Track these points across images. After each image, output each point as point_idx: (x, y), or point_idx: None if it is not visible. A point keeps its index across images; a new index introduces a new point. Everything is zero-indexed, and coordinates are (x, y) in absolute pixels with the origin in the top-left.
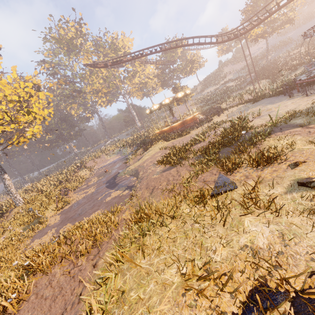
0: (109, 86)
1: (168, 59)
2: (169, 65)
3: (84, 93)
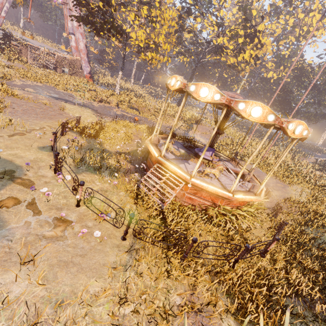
0: None
1: None
2: None
3: None
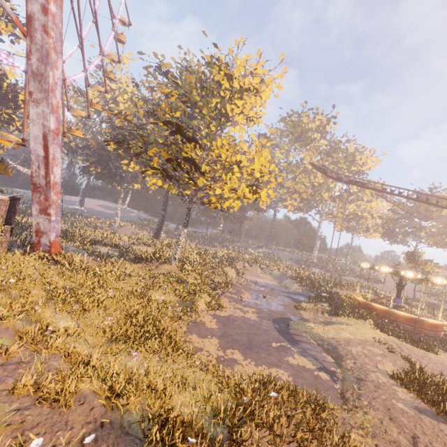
0: (313, 194)
1: (419, 210)
2: (417, 218)
3: (281, 185)
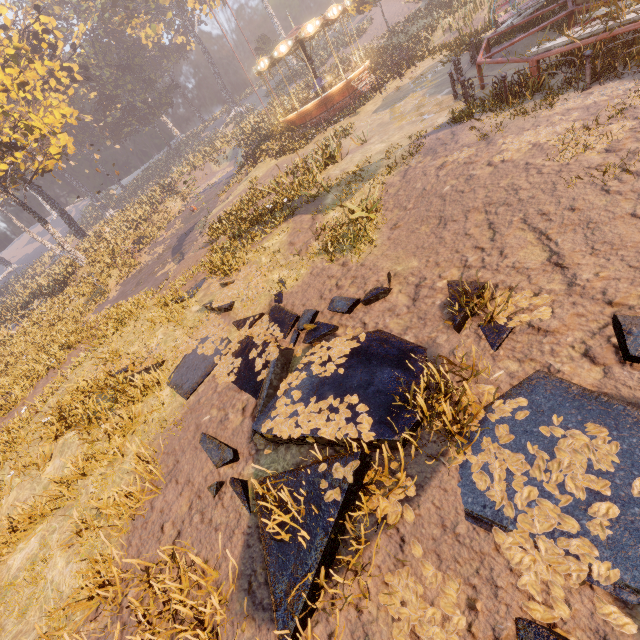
0: None
1: None
2: None
3: None
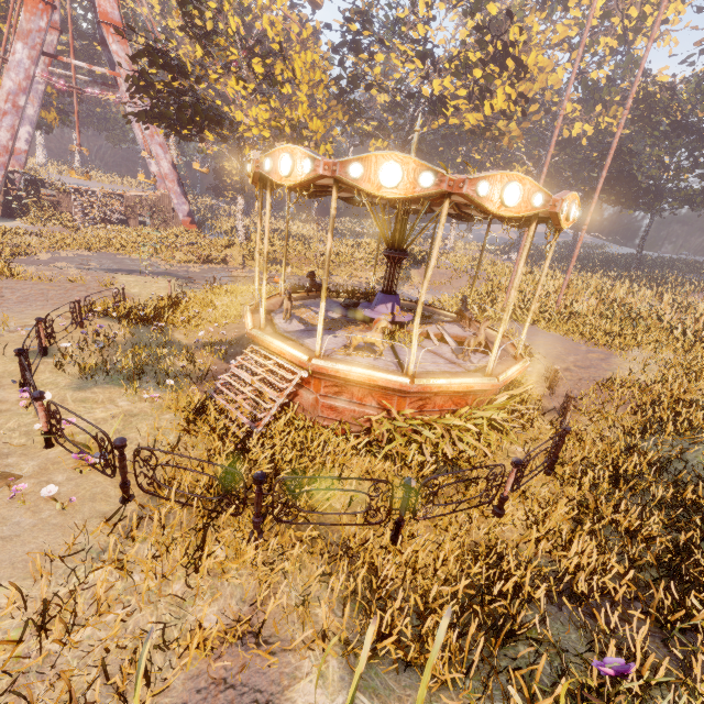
0: None
1: None
2: None
3: None
